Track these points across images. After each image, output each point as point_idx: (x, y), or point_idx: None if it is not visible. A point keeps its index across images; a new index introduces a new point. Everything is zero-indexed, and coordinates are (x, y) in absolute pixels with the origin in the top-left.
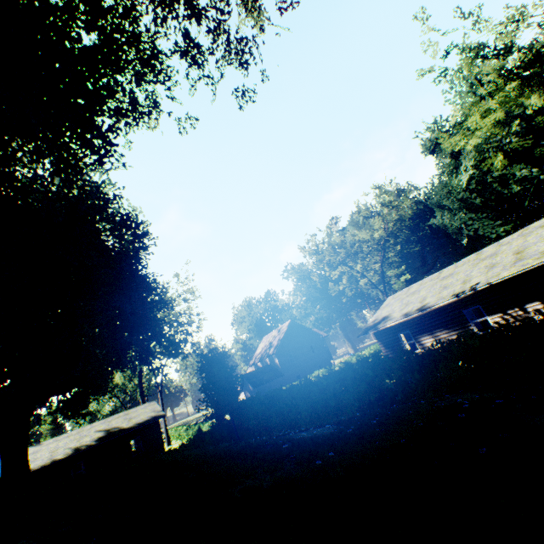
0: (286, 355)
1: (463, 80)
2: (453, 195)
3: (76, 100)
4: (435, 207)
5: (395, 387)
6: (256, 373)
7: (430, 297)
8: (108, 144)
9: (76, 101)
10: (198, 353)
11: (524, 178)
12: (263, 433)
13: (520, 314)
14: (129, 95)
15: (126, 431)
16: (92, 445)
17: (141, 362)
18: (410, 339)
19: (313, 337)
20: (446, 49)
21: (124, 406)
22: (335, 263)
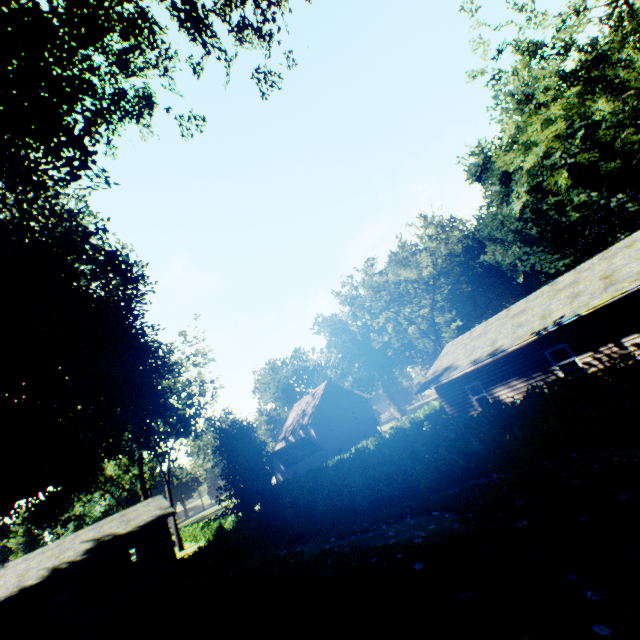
0: (323, 425)
1: (509, 95)
2: (506, 226)
3: (36, 91)
4: (486, 241)
5: (487, 450)
6: (288, 449)
7: (502, 339)
8: (83, 152)
9: (35, 92)
10: (216, 428)
11: (583, 204)
12: (307, 526)
13: (615, 351)
14: (110, 78)
15: (123, 538)
16: (76, 562)
17: (140, 445)
18: (477, 393)
19: (354, 400)
20: (498, 49)
21: (120, 505)
22: (377, 310)
